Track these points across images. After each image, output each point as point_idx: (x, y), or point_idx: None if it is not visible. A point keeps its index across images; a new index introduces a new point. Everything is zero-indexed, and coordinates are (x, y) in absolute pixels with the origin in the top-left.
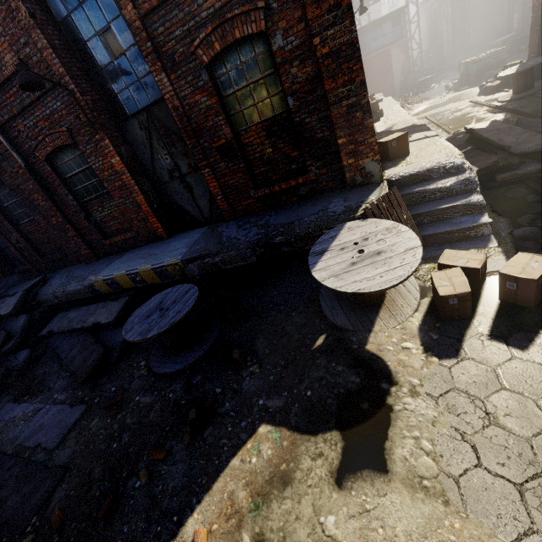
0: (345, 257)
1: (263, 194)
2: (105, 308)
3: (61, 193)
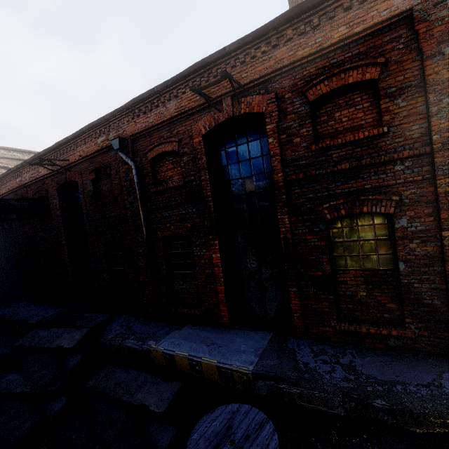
0: None
1: (346, 329)
2: (155, 387)
3: (159, 261)
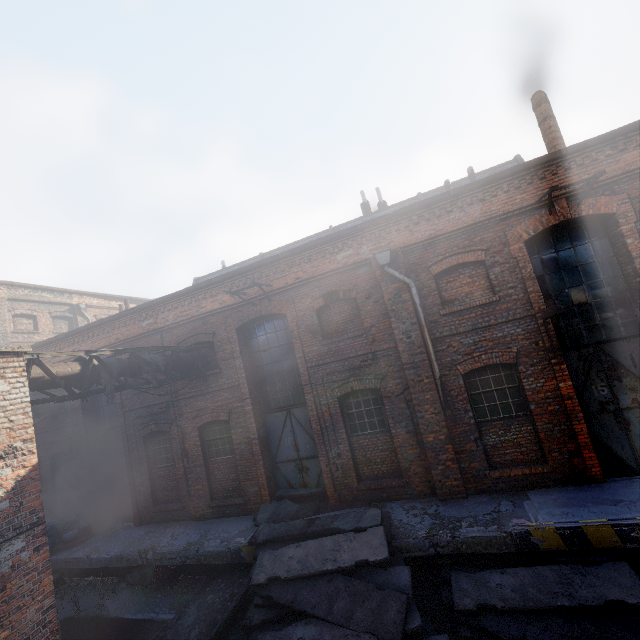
0: None
1: None
2: (591, 576)
3: (458, 408)
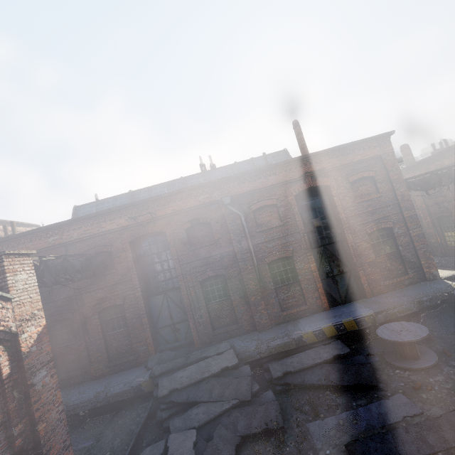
0: None
1: (389, 283)
2: (327, 348)
3: (266, 281)
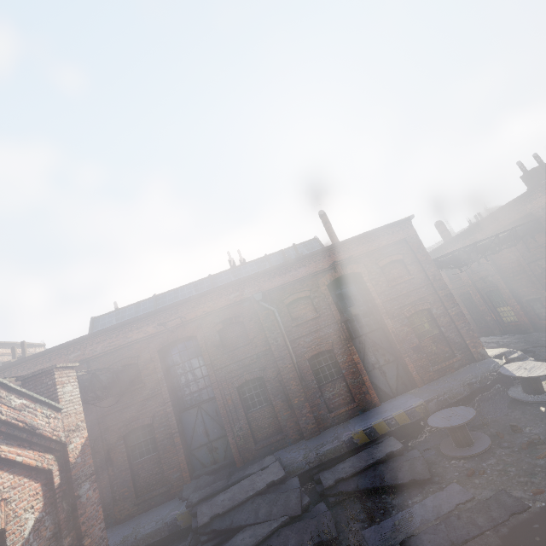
0: (522, 371)
1: (438, 368)
2: (380, 447)
3: (308, 379)
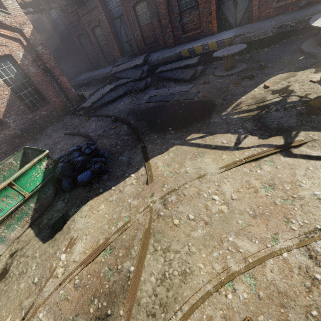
0: None
1: (280, 5)
2: (188, 60)
3: (173, 5)
